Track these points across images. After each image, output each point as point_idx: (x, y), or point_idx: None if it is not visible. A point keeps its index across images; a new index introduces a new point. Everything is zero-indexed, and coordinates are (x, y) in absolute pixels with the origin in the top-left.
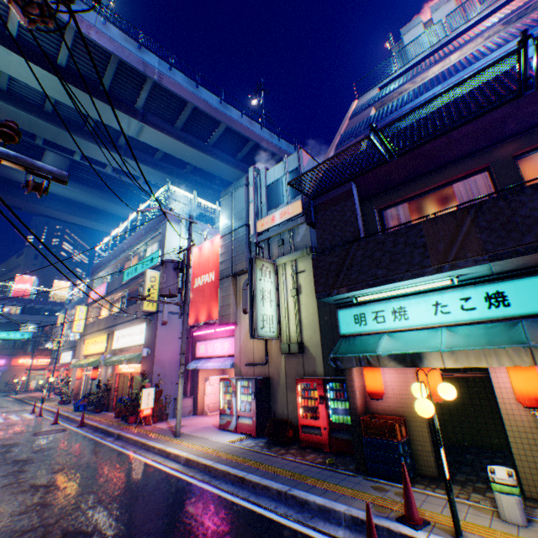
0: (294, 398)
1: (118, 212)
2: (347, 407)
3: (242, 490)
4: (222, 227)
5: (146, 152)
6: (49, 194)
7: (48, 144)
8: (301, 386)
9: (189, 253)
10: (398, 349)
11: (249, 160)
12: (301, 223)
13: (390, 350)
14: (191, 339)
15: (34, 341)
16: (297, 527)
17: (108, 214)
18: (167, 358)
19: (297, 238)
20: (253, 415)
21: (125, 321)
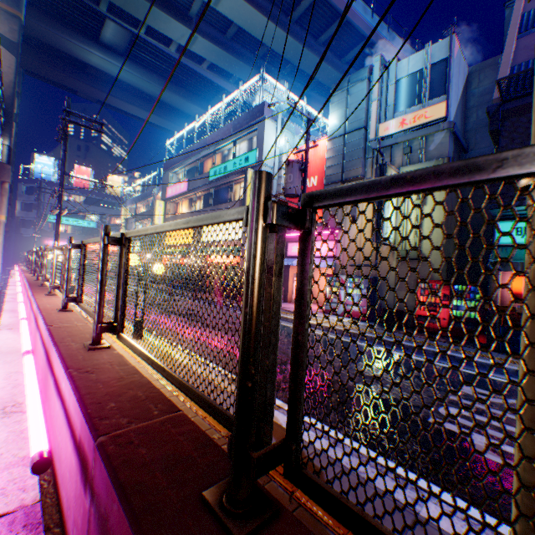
0: (402, 296)
1: (175, 103)
2: (471, 305)
3: (396, 349)
4: (330, 129)
5: (217, 27)
6: (105, 77)
7: (111, 11)
8: (419, 286)
9: (307, 155)
10: None
11: (331, 45)
12: (442, 129)
13: None
14: None
15: None
16: (469, 372)
17: (161, 105)
18: None
19: (429, 147)
20: (363, 305)
21: None
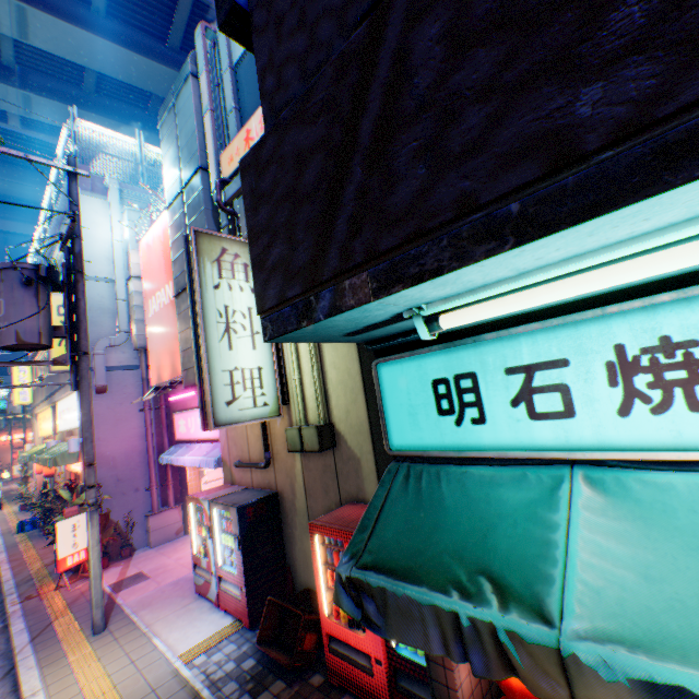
0: None
1: None
2: None
3: None
4: (167, 186)
5: (65, 78)
6: None
7: None
8: (325, 537)
9: (76, 245)
10: (698, 616)
11: None
12: None
13: (642, 624)
14: (163, 410)
15: (5, 414)
16: None
17: None
18: (120, 450)
19: None
20: (241, 584)
21: (60, 387)
